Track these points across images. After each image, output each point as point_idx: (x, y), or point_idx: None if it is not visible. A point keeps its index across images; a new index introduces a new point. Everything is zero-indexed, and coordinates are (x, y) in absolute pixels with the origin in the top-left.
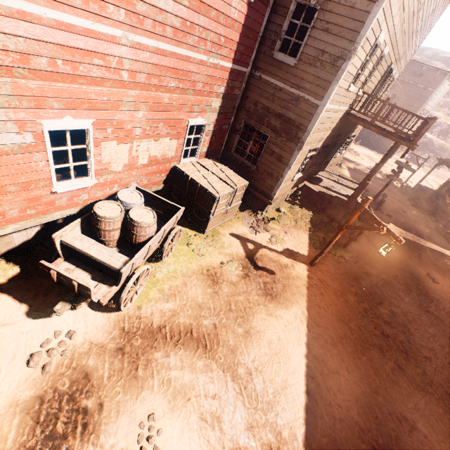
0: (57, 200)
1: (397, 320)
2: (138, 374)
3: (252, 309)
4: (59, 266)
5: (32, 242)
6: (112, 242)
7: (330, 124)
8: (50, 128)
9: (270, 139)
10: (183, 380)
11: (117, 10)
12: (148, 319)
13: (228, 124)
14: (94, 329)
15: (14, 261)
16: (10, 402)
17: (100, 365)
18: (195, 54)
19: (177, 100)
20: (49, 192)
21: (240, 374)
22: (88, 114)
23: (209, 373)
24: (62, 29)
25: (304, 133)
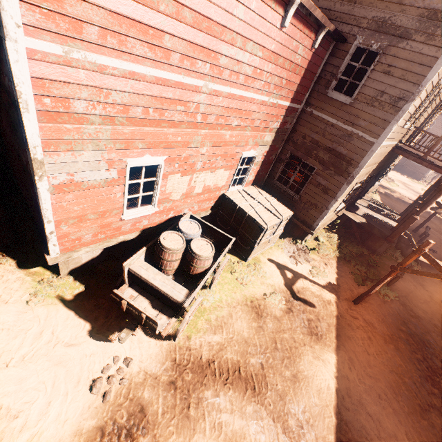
0: (123, 226)
1: None
2: (189, 413)
3: (298, 349)
4: (124, 292)
5: (95, 262)
6: (170, 271)
7: (379, 158)
8: (132, 165)
9: (317, 171)
10: (234, 425)
11: (204, 64)
12: (197, 351)
13: (275, 154)
14: (148, 358)
15: (80, 280)
16: (75, 430)
17: (155, 399)
18: (258, 96)
19: (236, 136)
20: (119, 219)
21: (290, 426)
22: (163, 152)
23: (259, 421)
24: (159, 83)
25: (355, 169)
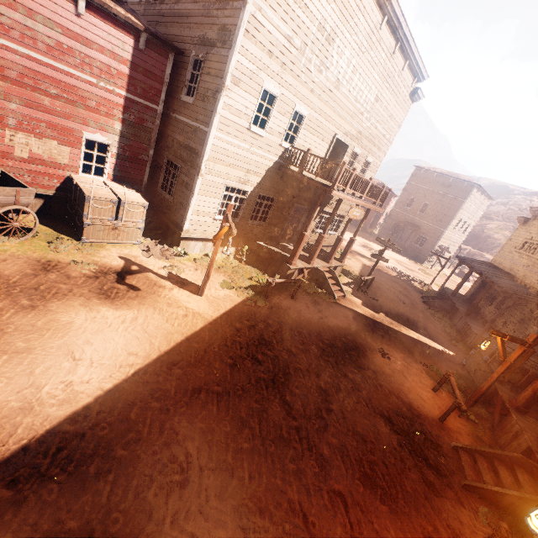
0: None
1: (278, 363)
2: None
3: (67, 296)
4: None
5: None
6: None
7: (252, 167)
8: None
9: (181, 169)
10: None
11: None
12: None
13: (147, 155)
14: None
15: None
16: None
17: None
18: (79, 73)
19: (63, 108)
20: None
21: None
22: None
23: None
24: None
25: (200, 159)
